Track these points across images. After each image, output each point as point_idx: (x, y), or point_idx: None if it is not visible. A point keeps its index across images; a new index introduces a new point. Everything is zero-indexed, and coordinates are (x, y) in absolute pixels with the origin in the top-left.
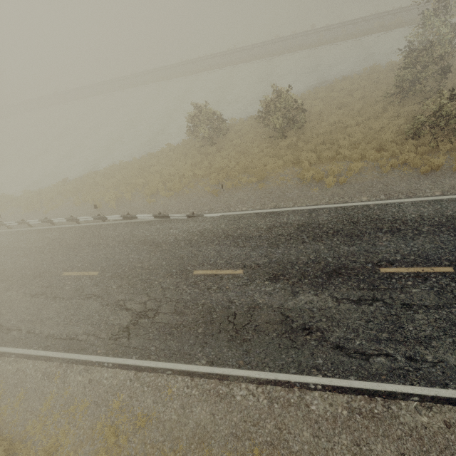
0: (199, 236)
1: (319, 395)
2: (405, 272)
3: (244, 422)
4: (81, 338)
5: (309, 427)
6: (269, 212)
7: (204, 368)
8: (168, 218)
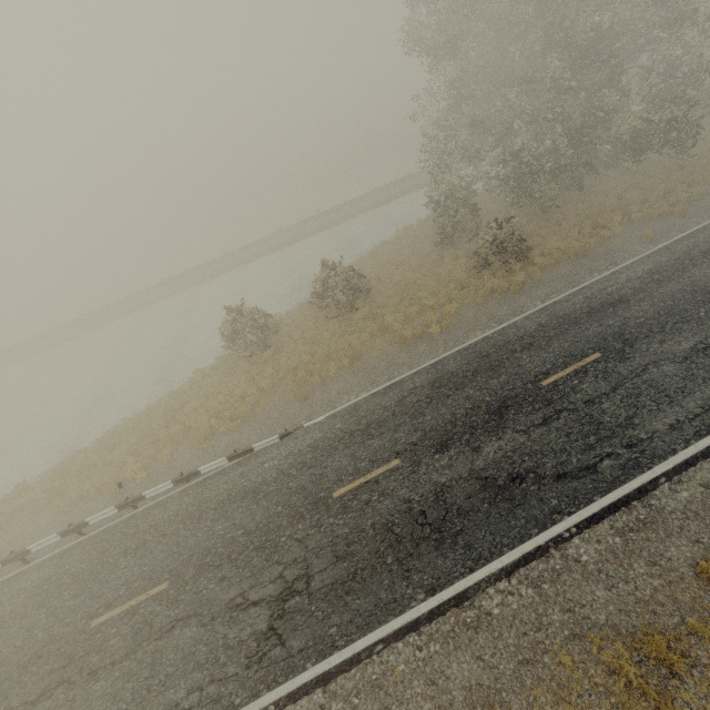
0: (313, 452)
1: (580, 540)
2: (565, 375)
3: (525, 636)
4: (189, 704)
5: (597, 582)
6: (388, 386)
7: (427, 605)
8: (251, 452)
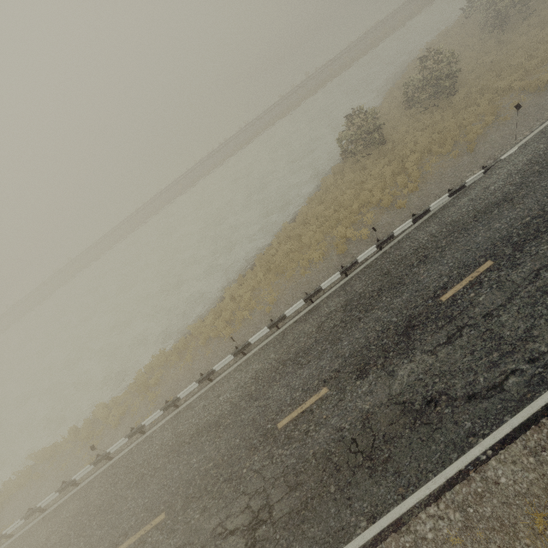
0: (538, 164)
1: None
2: None
3: None
4: None
5: None
6: None
7: None
8: (464, 188)
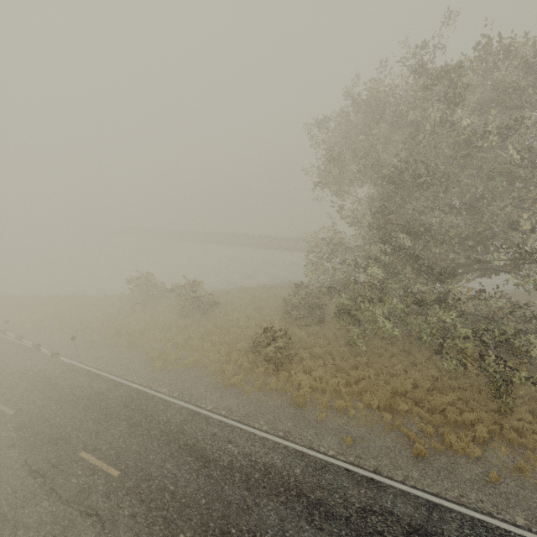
0: (34, 373)
1: None
2: (91, 462)
3: None
4: None
5: None
6: (97, 373)
7: None
8: (40, 350)
